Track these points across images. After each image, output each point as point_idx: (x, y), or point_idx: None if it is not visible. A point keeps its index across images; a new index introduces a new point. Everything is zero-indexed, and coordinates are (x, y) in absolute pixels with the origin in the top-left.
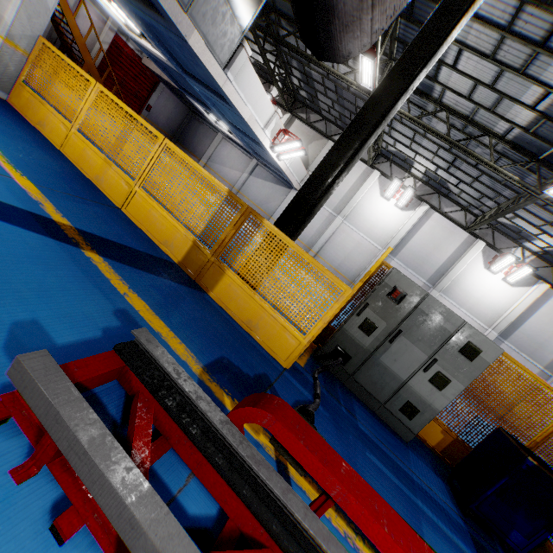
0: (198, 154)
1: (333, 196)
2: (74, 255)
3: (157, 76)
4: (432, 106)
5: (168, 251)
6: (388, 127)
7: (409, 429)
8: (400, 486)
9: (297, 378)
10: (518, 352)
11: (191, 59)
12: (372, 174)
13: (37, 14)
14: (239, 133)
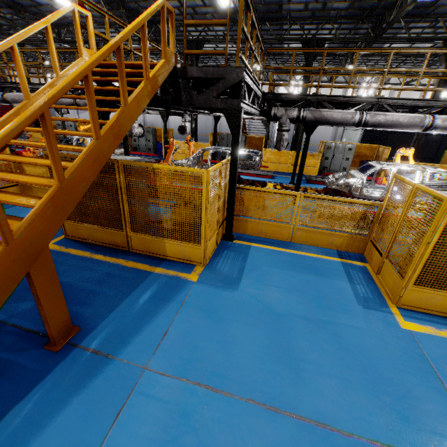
0: None
1: None
2: None
3: None
4: None
5: None
6: None
7: None
8: None
9: None
10: None
11: None
12: None
13: None
14: None
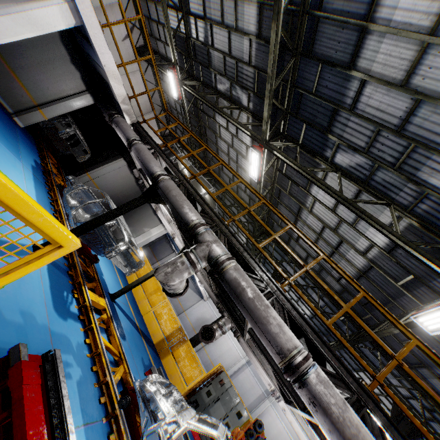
0: (158, 257)
1: None
2: (142, 339)
3: None
4: None
5: (153, 338)
6: None
7: None
8: None
9: None
10: None
11: None
12: None
13: (145, 243)
14: None
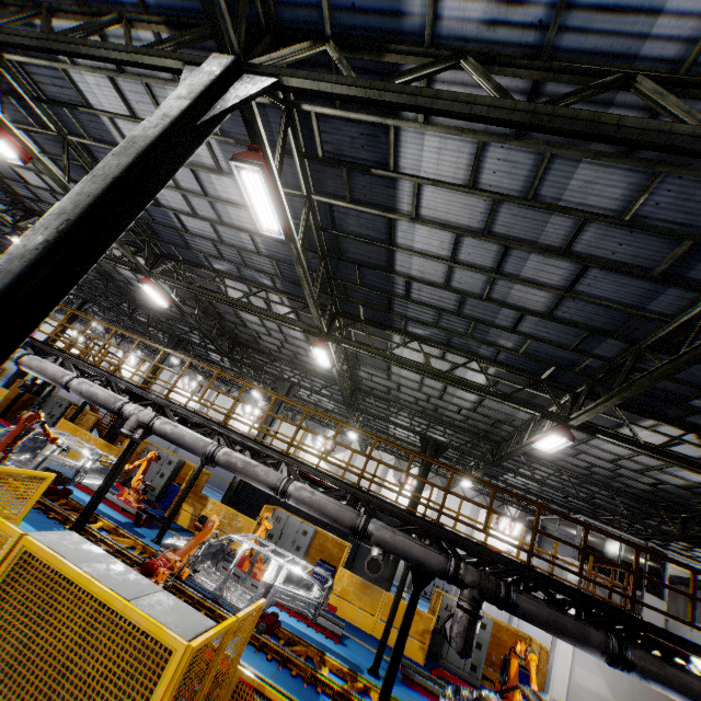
0: None
1: None
2: None
3: None
4: None
5: None
6: None
7: None
8: None
9: None
10: None
11: None
12: (69, 330)
13: None
14: None
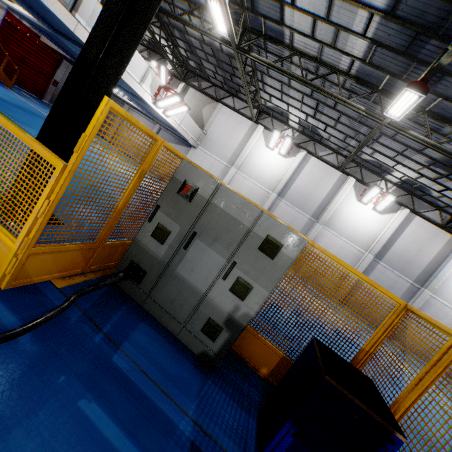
0: (109, 124)
1: (227, 150)
2: None
3: (58, 53)
4: (287, 53)
5: None
6: (261, 83)
7: (214, 352)
8: (122, 450)
9: (15, 301)
10: (392, 270)
11: (42, 7)
12: (257, 129)
13: None
14: (129, 95)
